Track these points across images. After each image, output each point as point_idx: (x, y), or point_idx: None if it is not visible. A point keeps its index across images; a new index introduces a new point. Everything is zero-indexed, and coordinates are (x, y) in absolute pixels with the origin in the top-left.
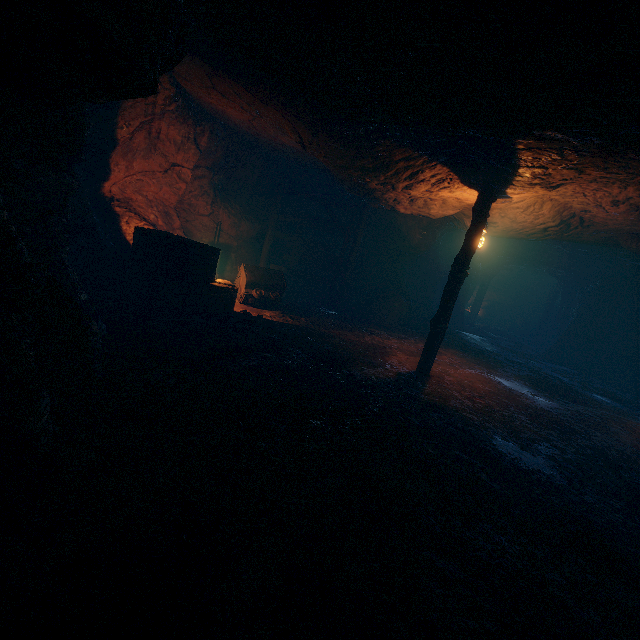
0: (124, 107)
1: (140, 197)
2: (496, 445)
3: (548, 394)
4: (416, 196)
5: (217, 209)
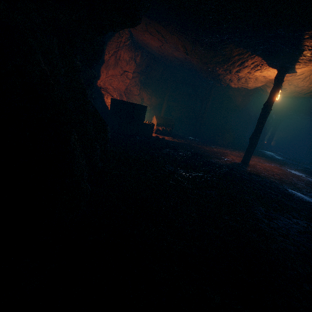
0: (108, 45)
1: (110, 87)
2: (288, 191)
3: None
4: (241, 76)
5: (142, 92)
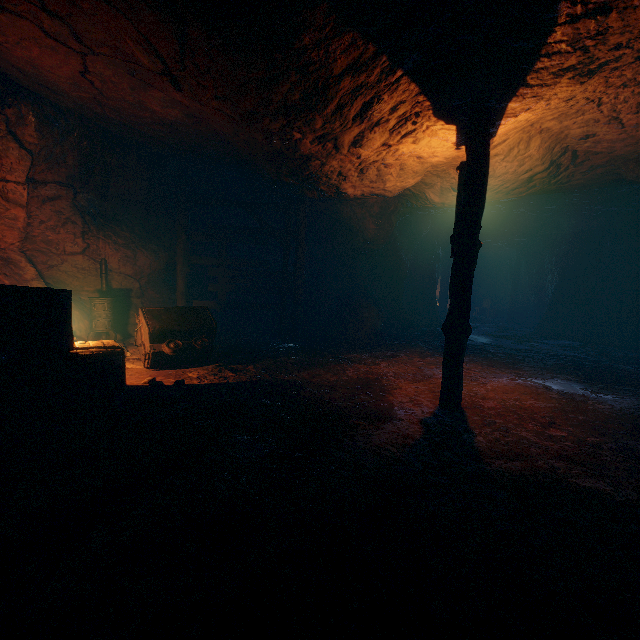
0: None
1: None
2: None
3: (602, 384)
4: (368, 160)
5: (94, 241)
